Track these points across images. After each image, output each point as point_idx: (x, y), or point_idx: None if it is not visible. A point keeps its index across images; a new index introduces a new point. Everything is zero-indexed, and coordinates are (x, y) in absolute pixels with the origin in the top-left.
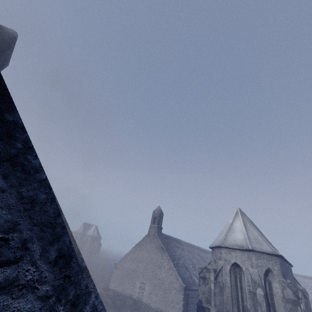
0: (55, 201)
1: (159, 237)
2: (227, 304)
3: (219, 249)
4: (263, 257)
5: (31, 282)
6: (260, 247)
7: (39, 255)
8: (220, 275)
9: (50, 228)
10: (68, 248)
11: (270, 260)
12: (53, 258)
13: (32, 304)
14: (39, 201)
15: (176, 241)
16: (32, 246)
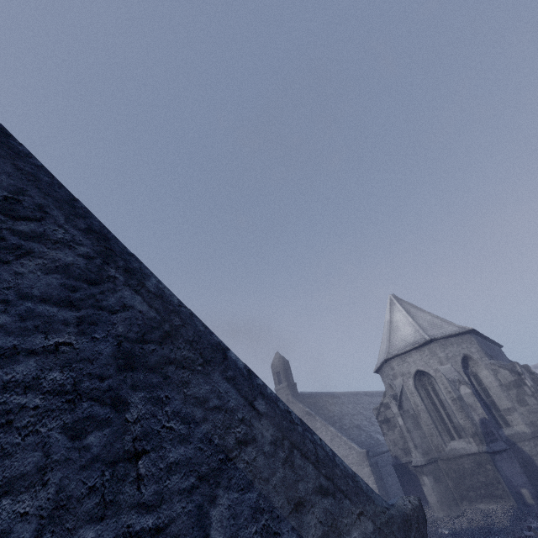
0: (65, 188)
1: (296, 400)
2: (432, 436)
3: (387, 364)
4: (450, 343)
5: (64, 240)
6: (441, 332)
7: (64, 221)
8: (405, 400)
9: (68, 205)
10: (101, 231)
11: (461, 342)
12: (83, 227)
13: (74, 259)
14: (43, 180)
15: (327, 396)
16: (52, 212)
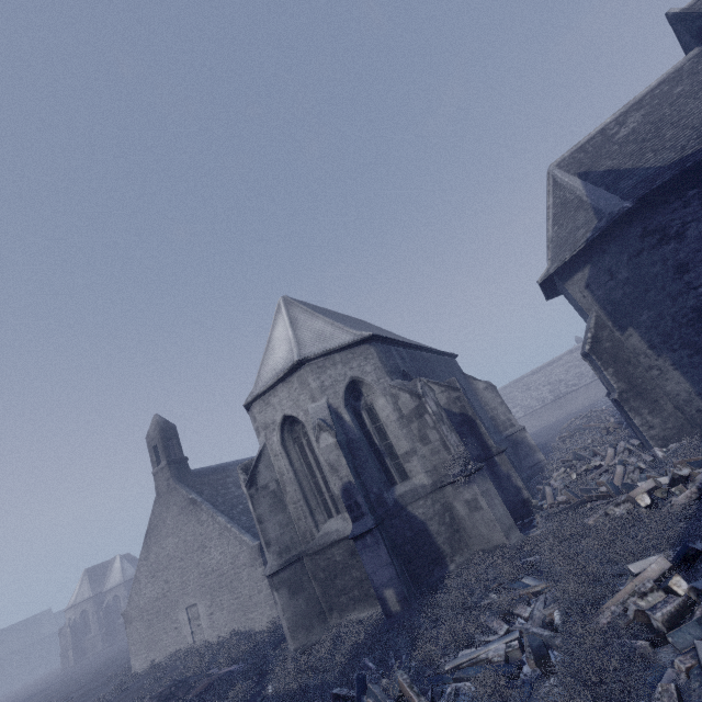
0: None
1: (183, 483)
2: (300, 519)
3: (250, 413)
4: (332, 362)
5: None
6: (324, 347)
7: None
8: (264, 469)
9: None
10: None
11: (352, 359)
12: None
13: None
14: None
15: None
16: None
